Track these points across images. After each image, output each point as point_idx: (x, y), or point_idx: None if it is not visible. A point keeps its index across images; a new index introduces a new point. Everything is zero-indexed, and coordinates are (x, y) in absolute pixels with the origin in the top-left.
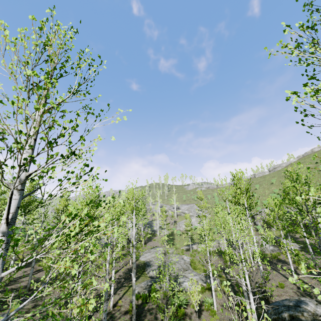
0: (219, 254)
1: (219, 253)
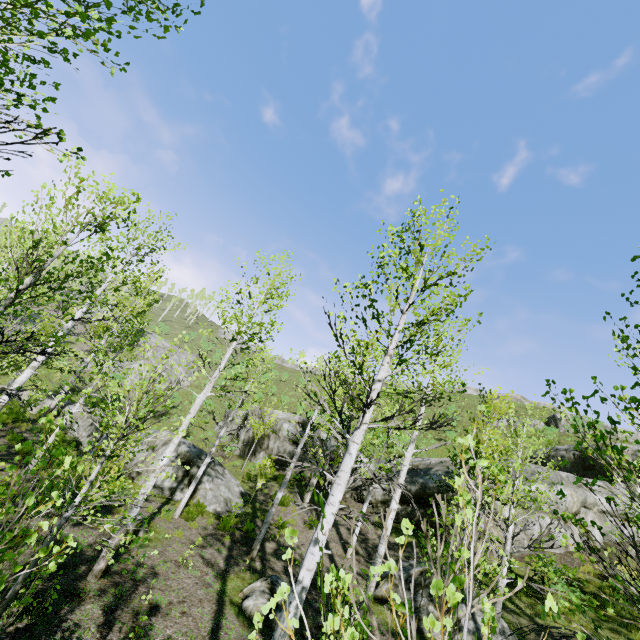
0: (32, 430)
1: (34, 428)
